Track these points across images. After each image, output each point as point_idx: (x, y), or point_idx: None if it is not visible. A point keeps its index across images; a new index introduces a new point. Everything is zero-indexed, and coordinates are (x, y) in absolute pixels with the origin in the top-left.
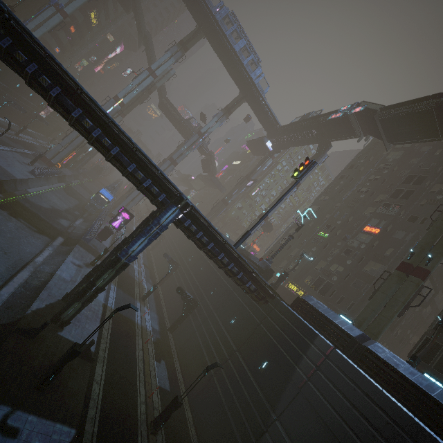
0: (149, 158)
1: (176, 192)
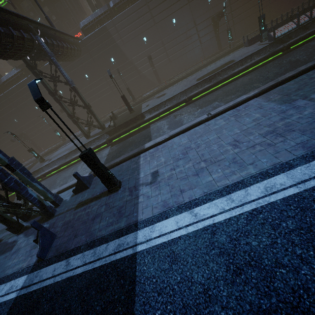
0: (8, 9)
1: (27, 25)
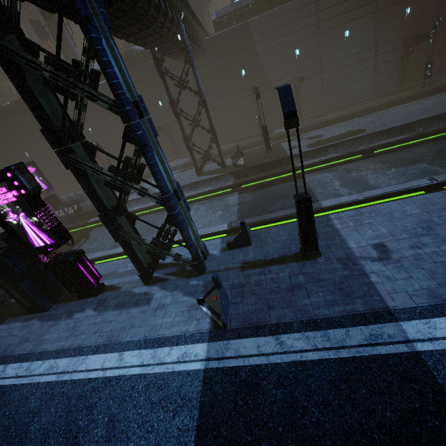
0: None
1: (175, 2)
